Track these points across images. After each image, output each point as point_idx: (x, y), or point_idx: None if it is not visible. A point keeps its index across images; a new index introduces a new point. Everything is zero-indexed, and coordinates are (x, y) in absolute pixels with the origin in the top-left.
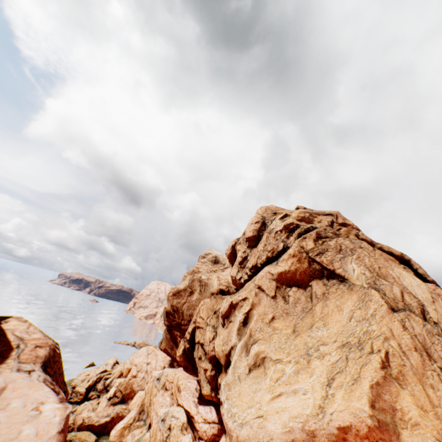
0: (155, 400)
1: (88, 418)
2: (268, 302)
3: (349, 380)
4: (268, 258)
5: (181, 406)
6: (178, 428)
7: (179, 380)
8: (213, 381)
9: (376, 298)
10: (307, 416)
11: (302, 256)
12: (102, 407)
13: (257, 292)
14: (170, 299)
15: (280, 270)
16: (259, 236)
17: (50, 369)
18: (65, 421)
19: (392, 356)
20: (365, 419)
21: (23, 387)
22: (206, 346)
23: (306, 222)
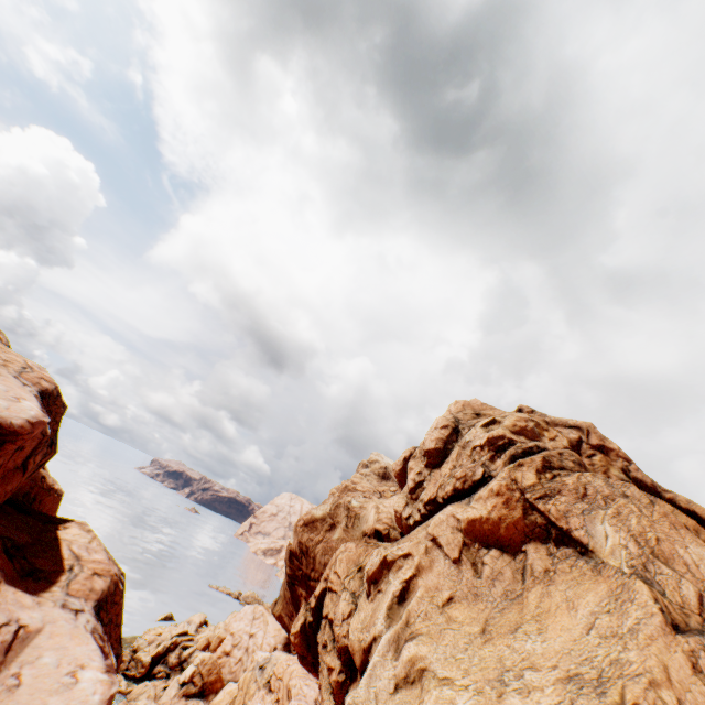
0: (250, 704)
1: None
2: (447, 568)
3: None
4: (456, 490)
5: None
6: None
7: (292, 677)
8: (339, 693)
9: (642, 597)
10: None
11: (513, 496)
12: (169, 696)
13: (429, 547)
14: (299, 531)
15: (473, 515)
16: (445, 450)
17: (104, 613)
18: None
19: None
20: None
21: (63, 635)
22: (337, 626)
23: (527, 437)
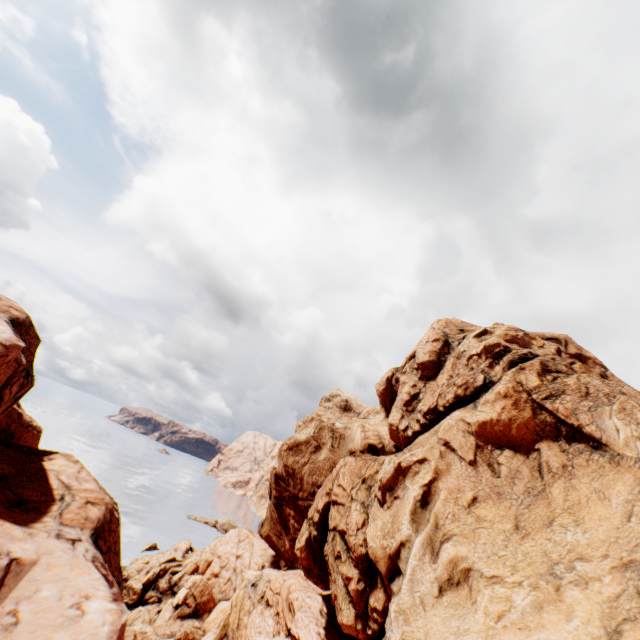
0: (249, 620)
1: (141, 635)
2: (464, 470)
3: None
4: (458, 398)
5: (295, 638)
6: None
7: (292, 591)
8: (359, 601)
9: None
10: None
11: (521, 398)
12: (164, 618)
13: (442, 451)
14: (284, 455)
15: (482, 418)
16: (439, 362)
17: (102, 541)
18: (118, 636)
19: None
20: None
21: (61, 565)
22: (352, 536)
23: (519, 345)
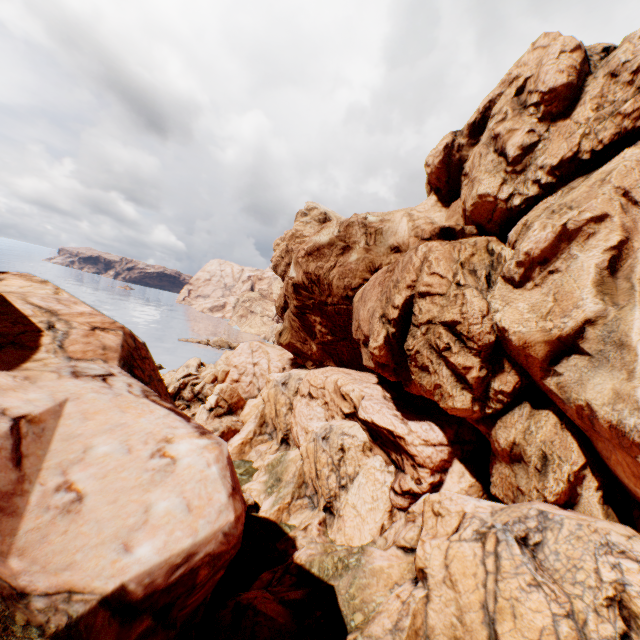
0: (296, 412)
1: None
2: None
3: None
4: (621, 134)
5: (366, 422)
6: (357, 449)
7: (344, 385)
8: (478, 388)
9: None
10: None
11: None
12: (202, 420)
13: (623, 205)
14: (302, 262)
15: None
16: (577, 88)
17: (139, 372)
18: (229, 471)
19: None
20: None
21: (105, 411)
22: (476, 325)
23: None
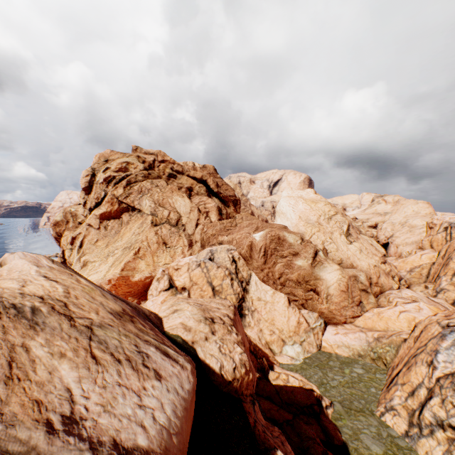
0: None
1: None
2: (95, 232)
3: (119, 263)
4: (97, 203)
5: None
6: None
7: None
8: None
9: (148, 221)
10: (99, 279)
11: (114, 201)
12: None
13: (88, 228)
14: (54, 228)
15: (101, 212)
16: (91, 186)
17: None
18: None
19: (142, 249)
20: (117, 275)
21: None
22: (67, 260)
23: (123, 172)
